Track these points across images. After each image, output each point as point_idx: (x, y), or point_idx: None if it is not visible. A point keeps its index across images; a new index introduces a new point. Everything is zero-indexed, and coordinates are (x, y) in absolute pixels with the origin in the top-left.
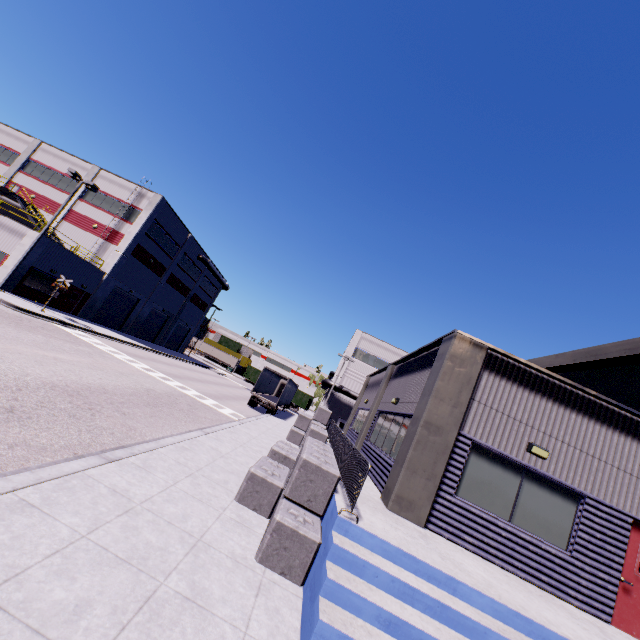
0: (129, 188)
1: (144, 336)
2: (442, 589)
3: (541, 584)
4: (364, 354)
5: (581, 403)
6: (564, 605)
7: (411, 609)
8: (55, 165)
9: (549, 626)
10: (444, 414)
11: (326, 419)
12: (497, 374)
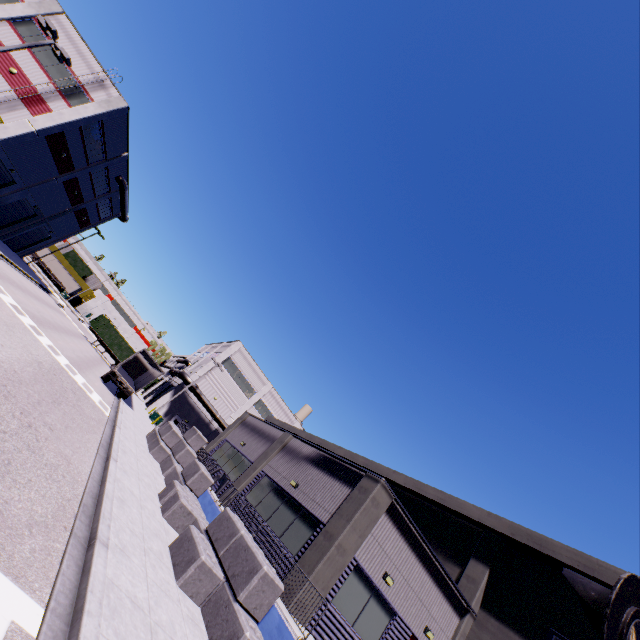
0: (90, 64)
1: None
2: None
3: None
4: (233, 366)
5: (420, 550)
6: None
7: None
8: None
9: None
10: (352, 540)
11: (199, 446)
12: (390, 517)
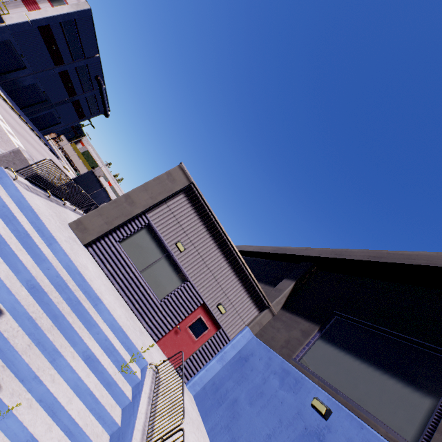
0: None
1: (15, 99)
2: (43, 240)
3: (133, 308)
4: None
5: (220, 239)
6: (135, 319)
7: (3, 224)
8: None
9: (96, 290)
10: (142, 198)
11: None
12: (188, 199)
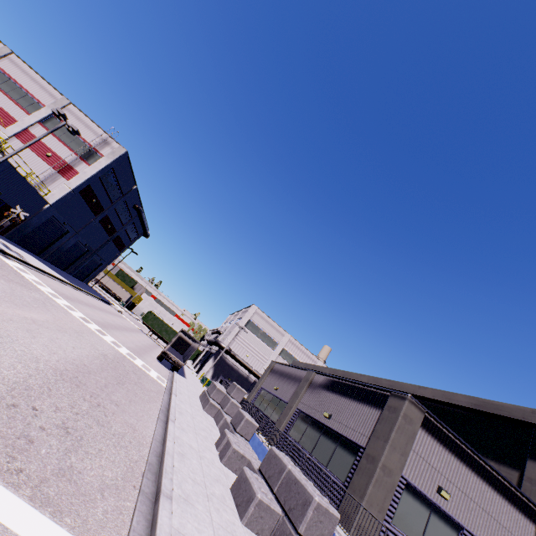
0: (95, 131)
1: (58, 263)
2: None
3: None
4: (254, 326)
5: (469, 459)
6: None
7: None
8: (21, 80)
9: None
10: (395, 460)
11: (241, 397)
12: (426, 431)
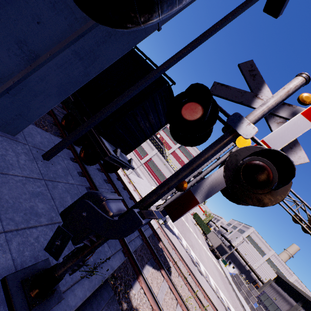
0: (195, 150)
1: None
2: None
3: None
4: (251, 239)
5: None
6: None
7: None
8: None
9: None
10: None
11: (256, 295)
12: None
